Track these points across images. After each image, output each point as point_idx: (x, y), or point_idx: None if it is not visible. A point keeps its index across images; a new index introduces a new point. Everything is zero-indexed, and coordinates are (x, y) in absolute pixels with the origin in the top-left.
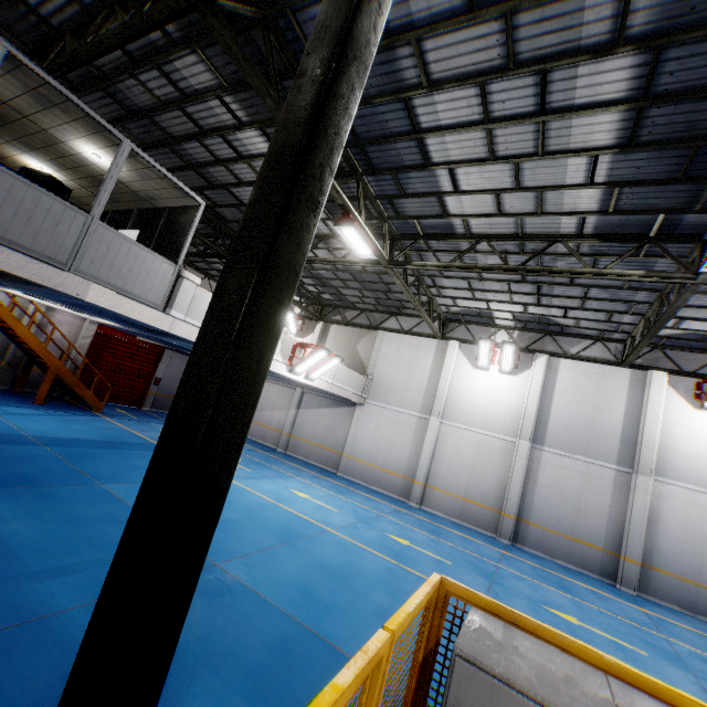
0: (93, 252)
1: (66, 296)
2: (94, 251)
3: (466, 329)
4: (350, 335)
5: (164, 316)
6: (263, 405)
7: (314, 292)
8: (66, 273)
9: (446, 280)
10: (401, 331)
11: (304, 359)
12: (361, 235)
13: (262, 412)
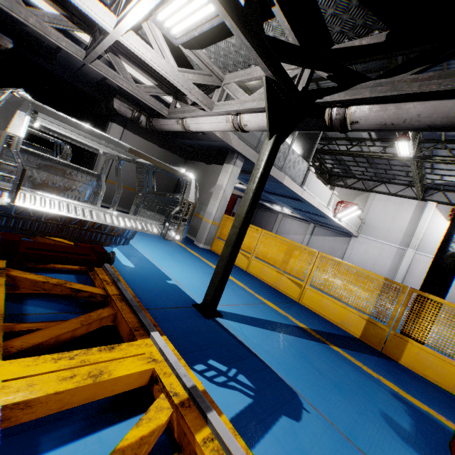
0: (288, 162)
1: (271, 181)
2: (288, 161)
3: (442, 195)
4: (349, 194)
5: (300, 189)
6: (288, 232)
7: (329, 167)
8: (281, 172)
9: (443, 164)
10: (388, 194)
11: (344, 210)
12: (410, 145)
13: (287, 235)
